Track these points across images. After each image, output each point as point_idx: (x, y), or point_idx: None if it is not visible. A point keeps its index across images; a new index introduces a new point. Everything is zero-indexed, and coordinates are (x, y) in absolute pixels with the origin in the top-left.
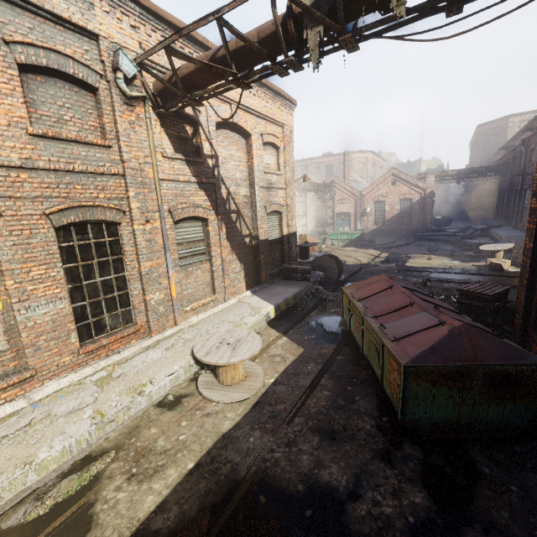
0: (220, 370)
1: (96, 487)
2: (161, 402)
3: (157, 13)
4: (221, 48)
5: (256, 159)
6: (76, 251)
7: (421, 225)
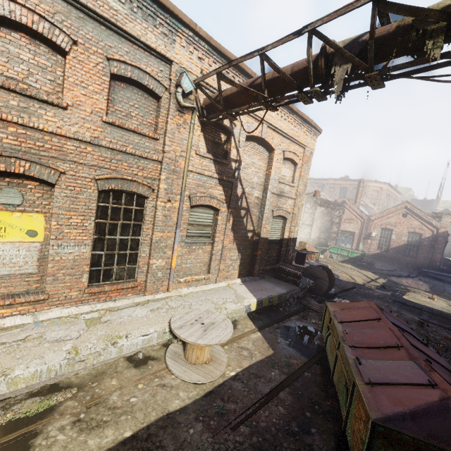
0: (188, 345)
1: (47, 419)
2: (132, 356)
3: (220, 51)
4: (259, 77)
5: (274, 169)
6: (109, 211)
7: (428, 261)
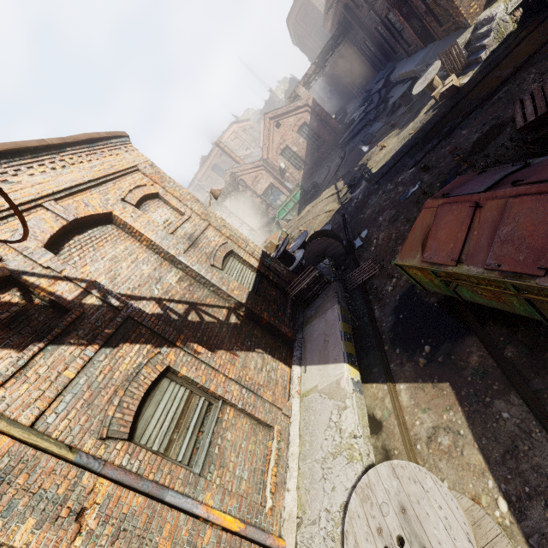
0: None
1: None
2: None
3: None
4: None
5: (146, 230)
6: None
7: (333, 133)
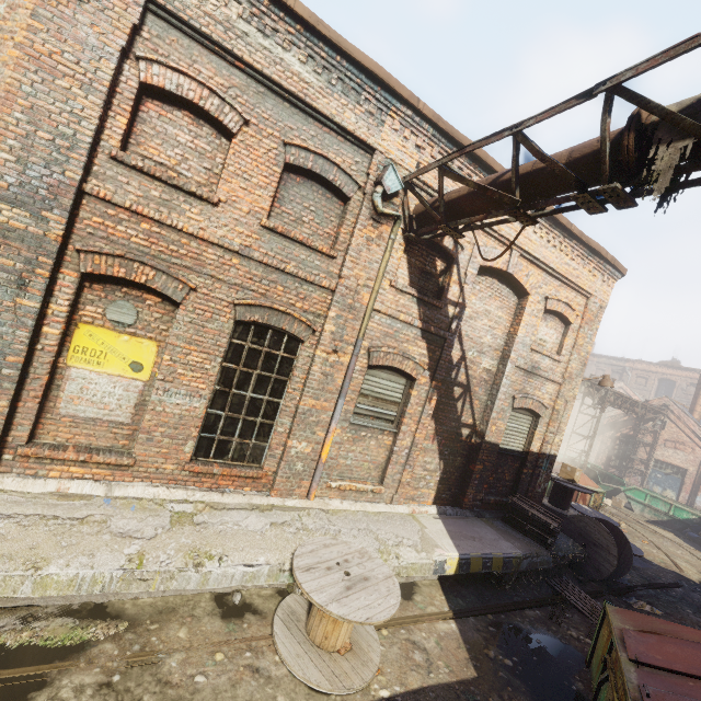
0: (315, 607)
1: (69, 662)
2: (224, 595)
3: (452, 137)
4: (509, 170)
5: (524, 326)
6: (244, 353)
7: None
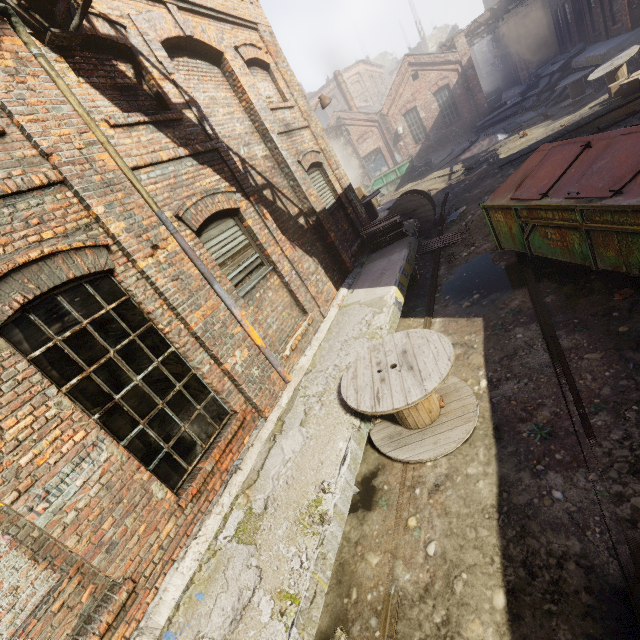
0: (403, 411)
1: None
2: None
3: None
4: None
5: (249, 91)
6: (68, 353)
7: (475, 112)
